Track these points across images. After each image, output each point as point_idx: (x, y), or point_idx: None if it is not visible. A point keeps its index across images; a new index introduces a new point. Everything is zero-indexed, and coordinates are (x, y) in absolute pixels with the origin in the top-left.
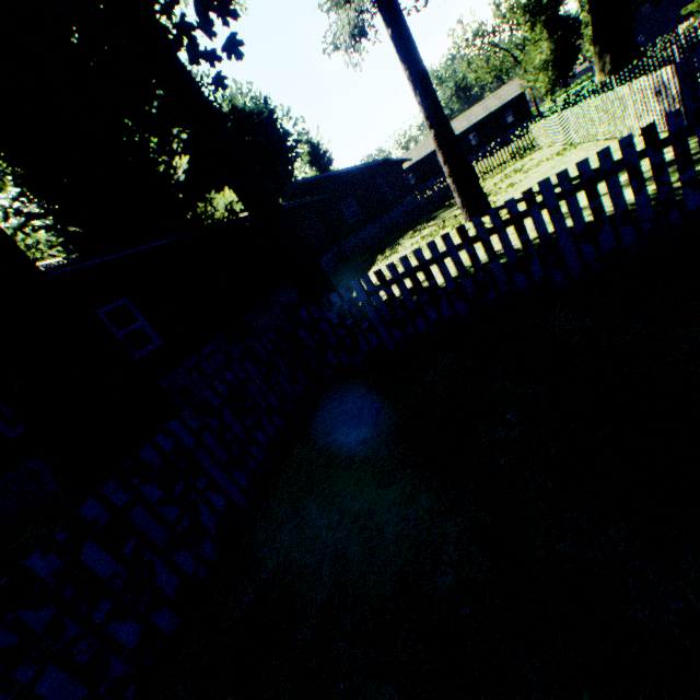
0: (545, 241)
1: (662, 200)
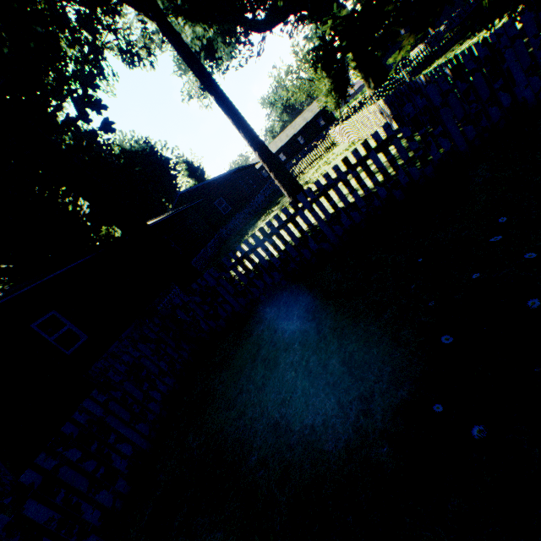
0: (312, 228)
1: (366, 195)
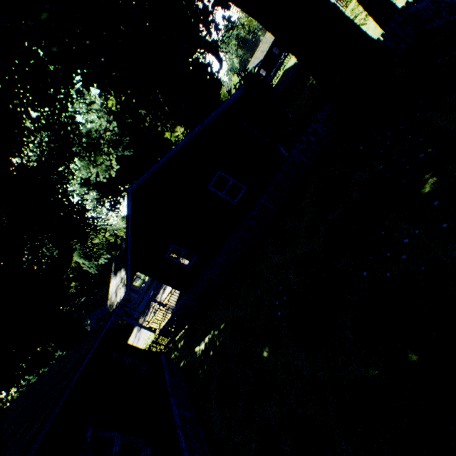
0: None
1: None
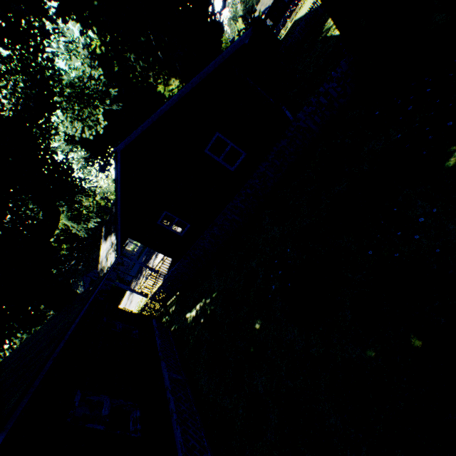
0: None
1: None
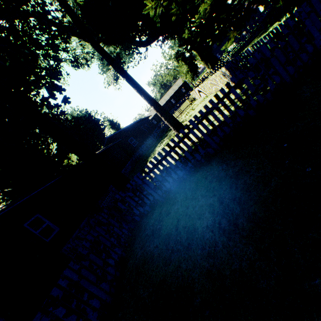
0: (199, 140)
1: (231, 115)
